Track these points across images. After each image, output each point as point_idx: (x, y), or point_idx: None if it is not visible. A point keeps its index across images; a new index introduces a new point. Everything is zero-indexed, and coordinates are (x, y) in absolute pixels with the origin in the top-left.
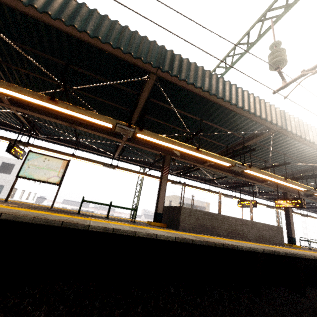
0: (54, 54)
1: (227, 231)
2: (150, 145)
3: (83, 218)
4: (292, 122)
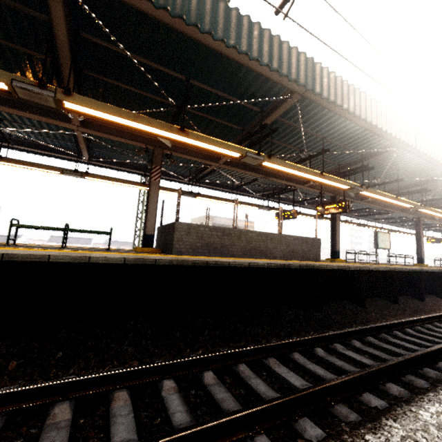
0: None
1: (245, 249)
2: (126, 134)
3: None
4: (325, 78)
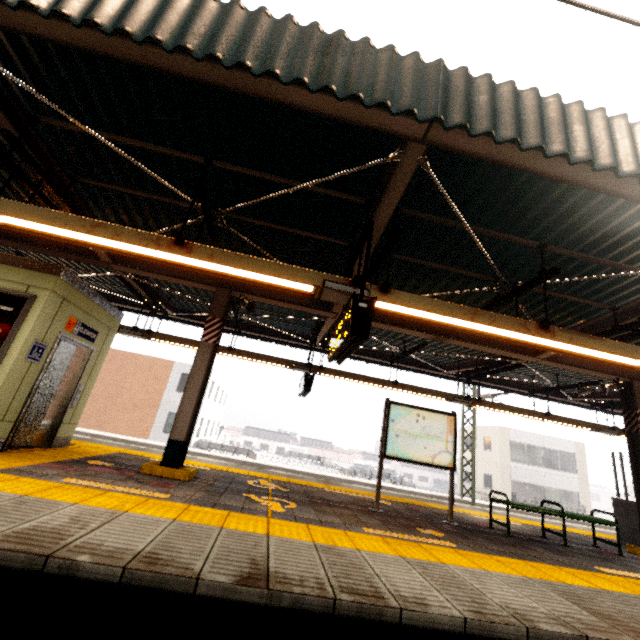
0: (519, 230)
1: None
2: (589, 362)
3: (634, 586)
4: None
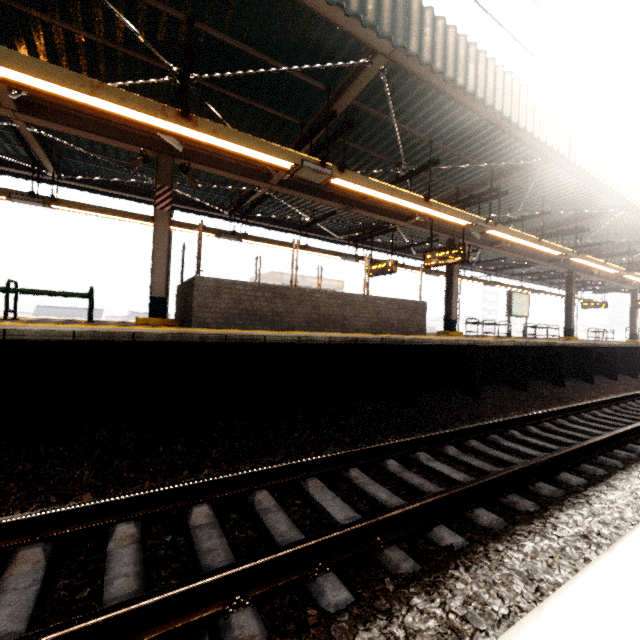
0: None
1: (310, 319)
2: (107, 128)
3: None
4: (428, 28)
